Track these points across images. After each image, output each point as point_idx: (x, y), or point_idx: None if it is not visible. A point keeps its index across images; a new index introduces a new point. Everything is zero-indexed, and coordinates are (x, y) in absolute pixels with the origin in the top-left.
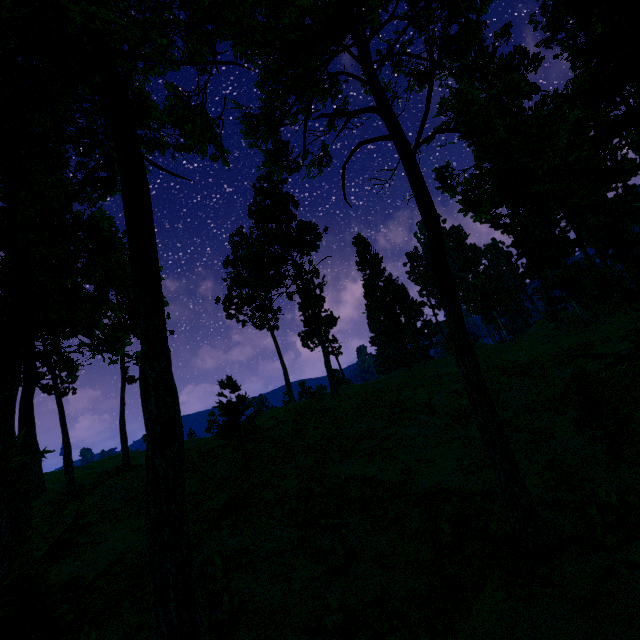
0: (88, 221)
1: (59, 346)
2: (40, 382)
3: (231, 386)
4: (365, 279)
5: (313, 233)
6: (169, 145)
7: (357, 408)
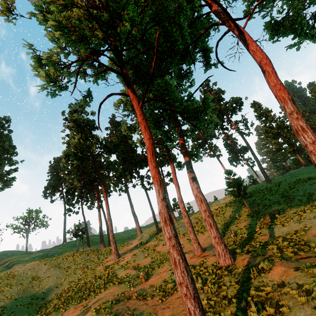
0: (192, 101)
1: (175, 157)
2: (143, 184)
3: (231, 173)
4: (263, 123)
5: (240, 102)
6: (212, 64)
7: (294, 183)
